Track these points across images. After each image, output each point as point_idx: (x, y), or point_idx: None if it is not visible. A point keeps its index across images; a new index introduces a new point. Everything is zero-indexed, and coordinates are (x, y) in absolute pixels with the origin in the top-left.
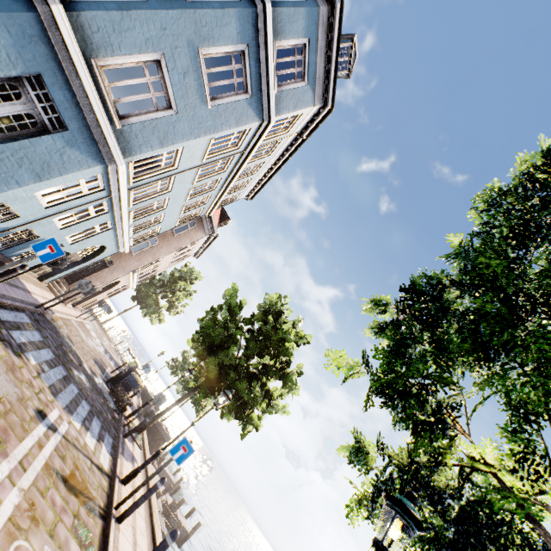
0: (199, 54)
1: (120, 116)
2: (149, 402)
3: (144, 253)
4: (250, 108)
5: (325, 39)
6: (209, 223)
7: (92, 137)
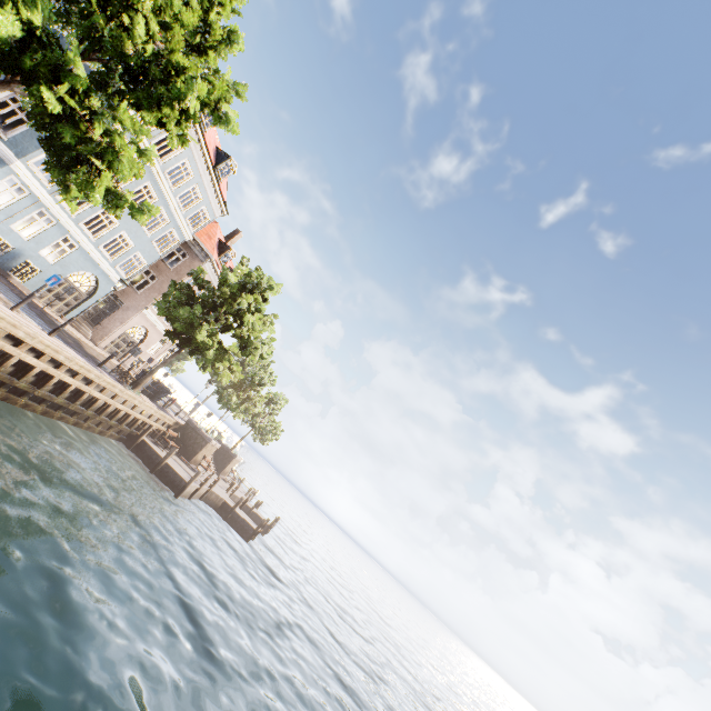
0: None
1: (6, 134)
2: (146, 373)
3: (148, 291)
4: None
5: None
6: (201, 251)
7: None
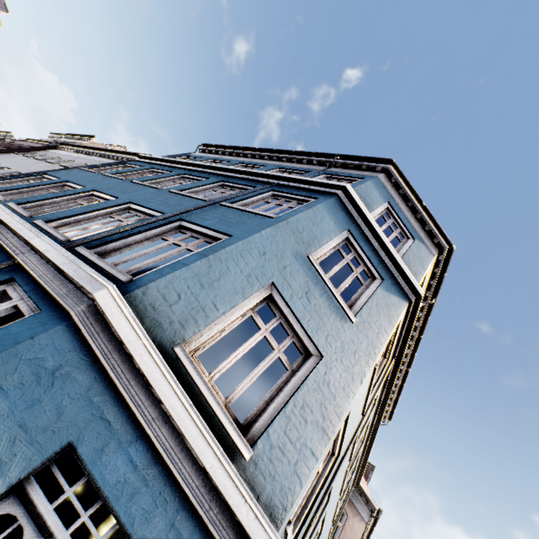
0: (311, 262)
1: (241, 427)
2: None
3: None
4: (389, 294)
5: (398, 196)
6: (359, 495)
7: (200, 528)
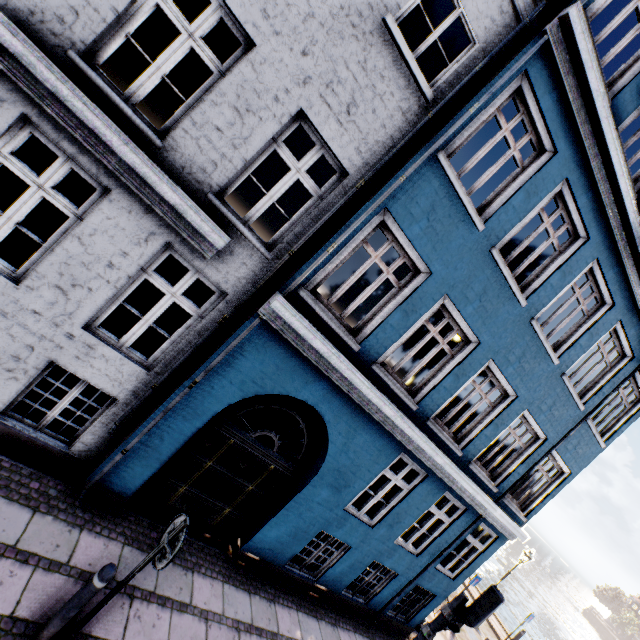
0: None
1: None
2: None
3: None
4: None
5: None
6: None
7: None
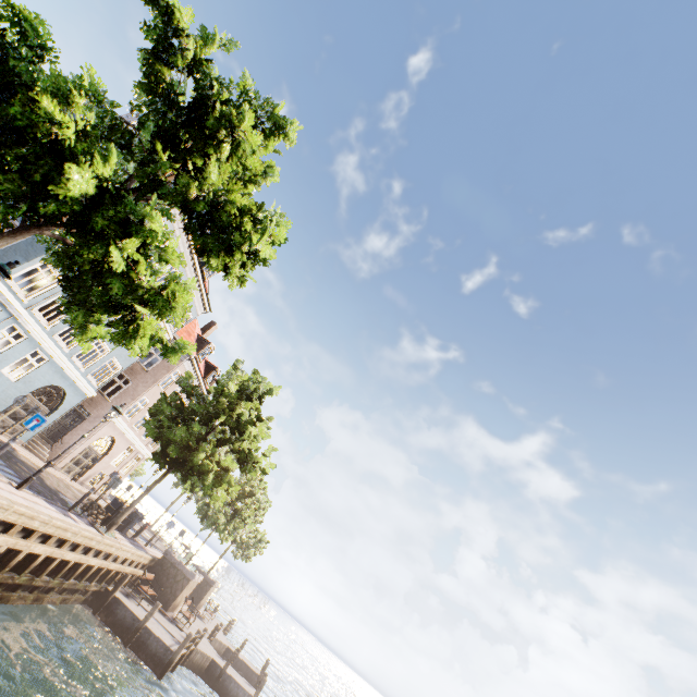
0: None
1: None
2: (122, 505)
3: (120, 396)
4: None
5: None
6: None
7: None
